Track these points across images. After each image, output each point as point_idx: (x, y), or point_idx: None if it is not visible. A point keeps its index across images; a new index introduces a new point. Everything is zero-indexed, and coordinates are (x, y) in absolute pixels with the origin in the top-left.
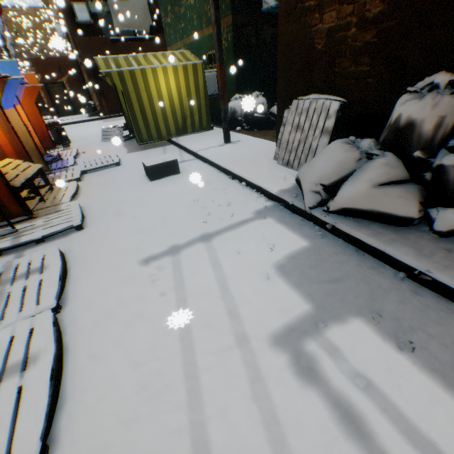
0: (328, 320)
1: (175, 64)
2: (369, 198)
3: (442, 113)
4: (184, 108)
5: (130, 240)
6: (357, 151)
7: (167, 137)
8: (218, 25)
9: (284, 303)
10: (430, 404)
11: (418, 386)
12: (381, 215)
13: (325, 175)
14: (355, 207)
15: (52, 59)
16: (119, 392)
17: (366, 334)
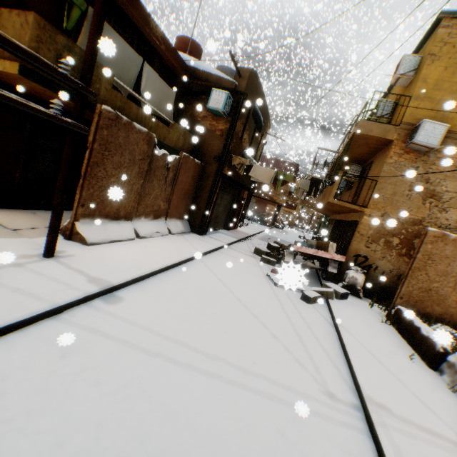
0: None
1: None
2: None
3: None
4: None
5: None
6: None
7: None
8: None
9: None
10: None
11: None
12: None
13: None
14: None
15: None
16: None
17: None
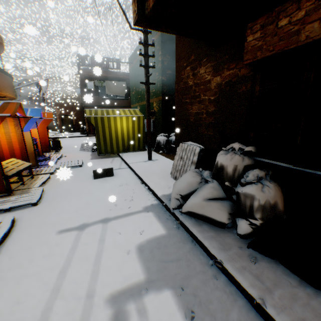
0: (151, 288)
1: (128, 115)
2: (201, 207)
3: (236, 163)
4: (129, 137)
5: (60, 216)
6: (199, 177)
7: (117, 153)
8: (148, 101)
9: (130, 272)
10: None
11: None
12: (208, 218)
13: (182, 189)
14: (195, 211)
15: (69, 103)
16: None
17: (169, 302)
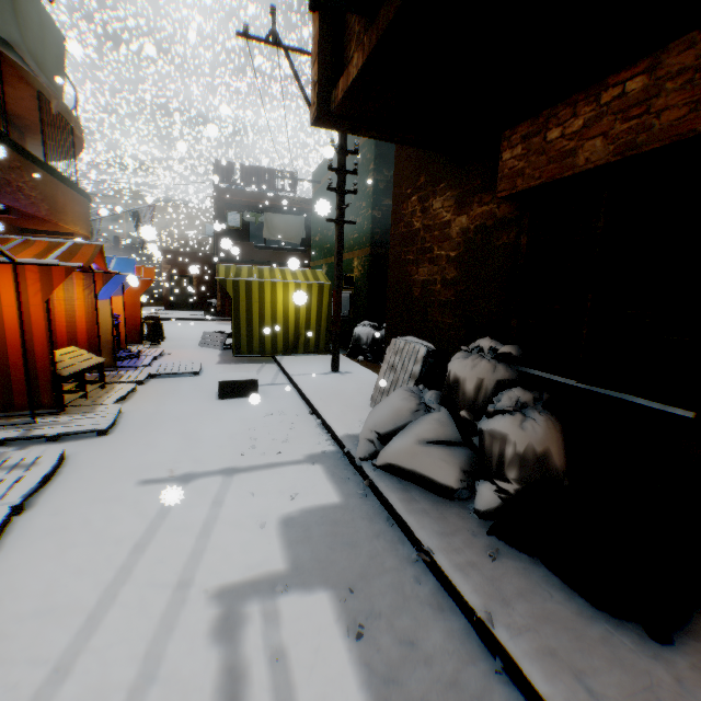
0: (294, 585)
1: (299, 281)
2: (412, 455)
3: (481, 376)
4: (299, 325)
5: (147, 457)
6: (416, 401)
7: (271, 354)
8: (340, 256)
9: (261, 557)
10: (332, 693)
11: (336, 673)
12: (423, 479)
13: (380, 422)
14: (399, 464)
15: (189, 253)
16: (19, 604)
17: (323, 608)
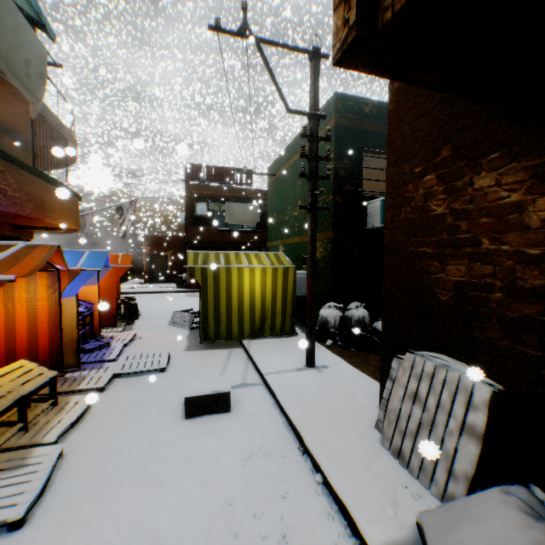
0: None
1: (265, 265)
2: None
3: None
4: (265, 308)
5: None
6: None
7: (238, 338)
8: (313, 243)
9: None
10: None
11: None
12: None
13: None
14: None
15: (165, 237)
16: None
17: None
